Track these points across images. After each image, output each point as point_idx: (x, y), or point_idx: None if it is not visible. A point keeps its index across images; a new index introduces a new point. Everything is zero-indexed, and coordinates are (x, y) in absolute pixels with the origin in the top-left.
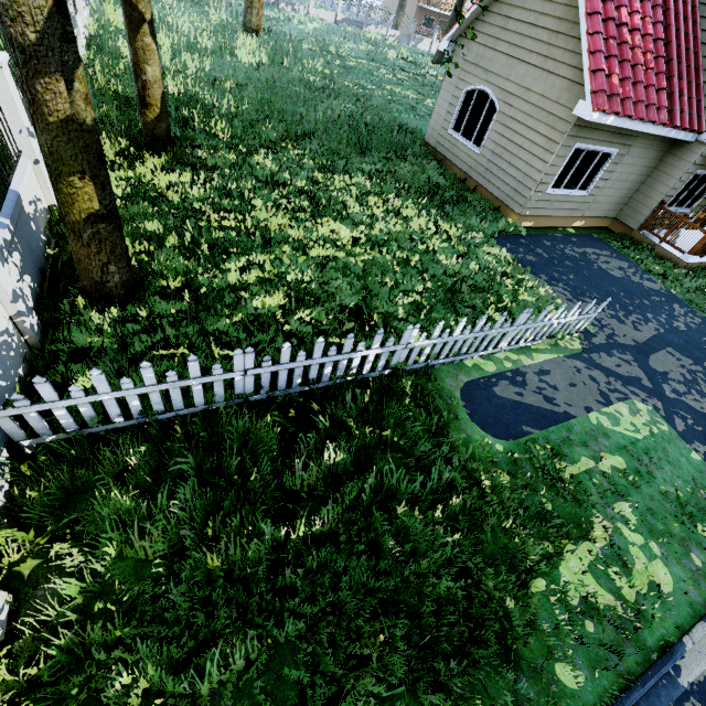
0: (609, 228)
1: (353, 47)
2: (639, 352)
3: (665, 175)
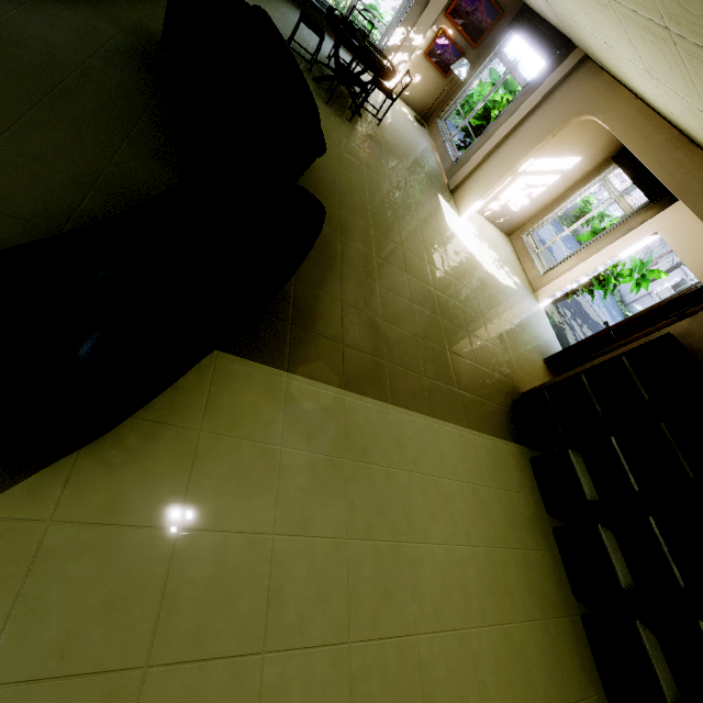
0: None
1: None
2: None
3: None
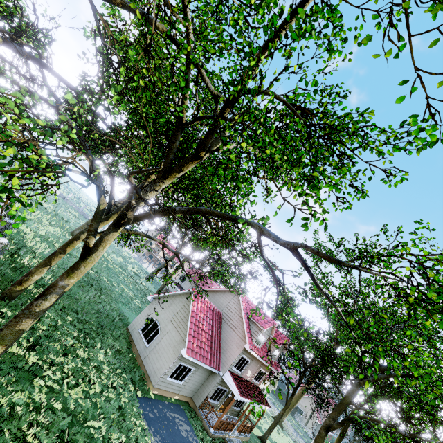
0: (189, 402)
1: (115, 257)
2: None
3: (209, 384)
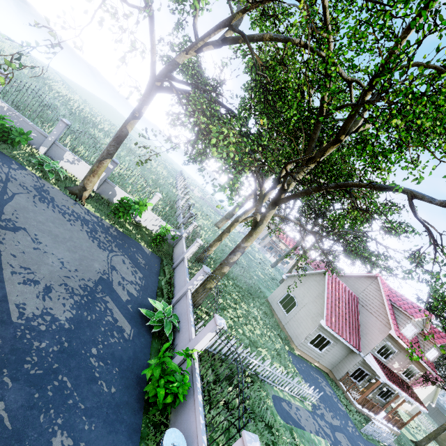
0: (328, 374)
1: None
2: (332, 427)
3: (349, 361)
